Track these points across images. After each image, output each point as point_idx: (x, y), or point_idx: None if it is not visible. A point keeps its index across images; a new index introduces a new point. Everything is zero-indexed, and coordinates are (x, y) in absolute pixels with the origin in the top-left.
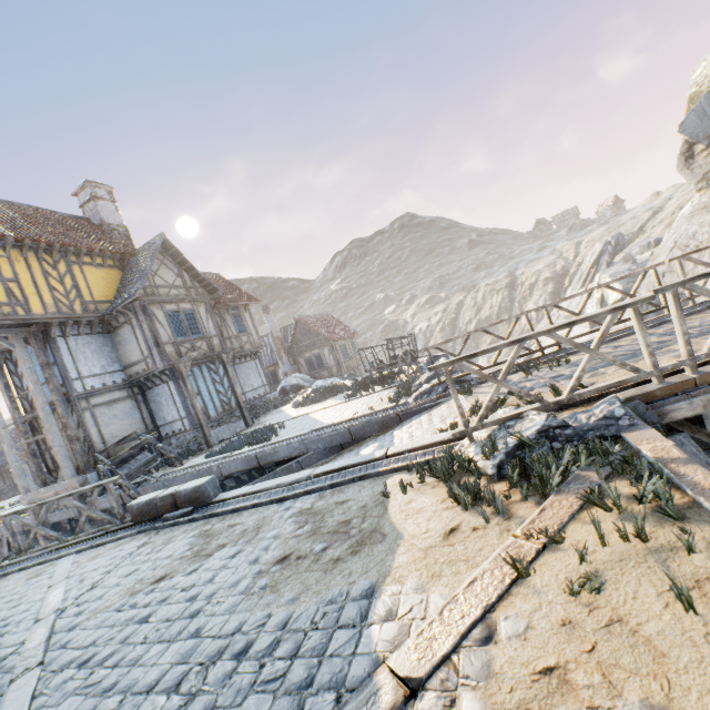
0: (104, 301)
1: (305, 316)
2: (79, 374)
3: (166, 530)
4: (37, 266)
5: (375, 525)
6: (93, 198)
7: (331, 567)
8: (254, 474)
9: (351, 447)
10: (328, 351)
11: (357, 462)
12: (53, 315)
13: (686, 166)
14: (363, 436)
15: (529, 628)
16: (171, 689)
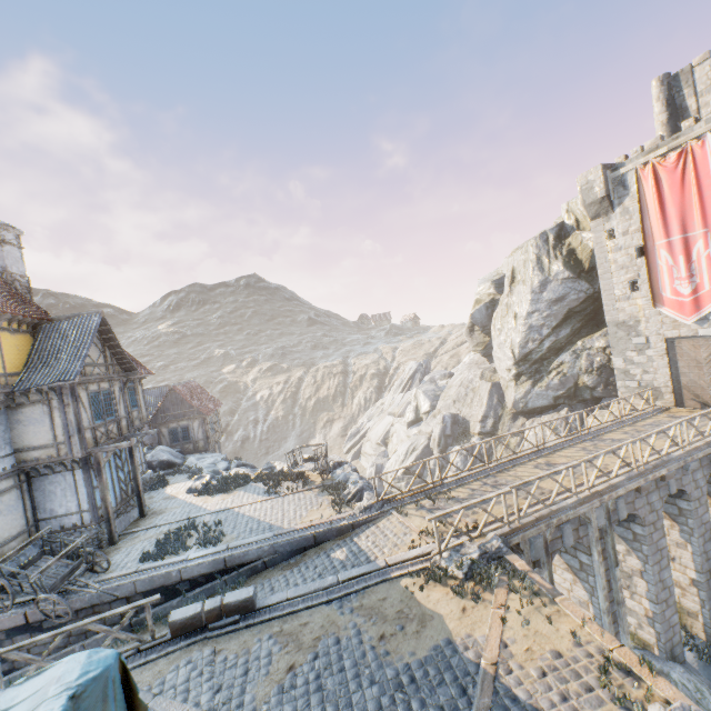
0: (15, 373)
1: (178, 384)
2: None
3: (226, 638)
4: None
5: (421, 611)
6: (1, 241)
7: (418, 635)
8: (217, 576)
9: (314, 549)
10: (199, 424)
11: (371, 570)
12: None
13: (469, 335)
14: (324, 540)
15: (516, 639)
16: (393, 703)
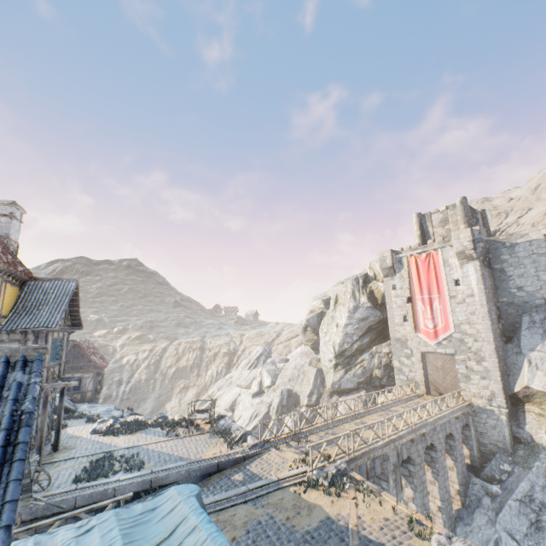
0: (5, 315)
1: (81, 340)
2: None
3: None
4: None
5: (307, 503)
6: (12, 216)
7: (309, 516)
8: (143, 494)
9: (216, 475)
10: (92, 376)
11: (269, 482)
12: None
13: (303, 333)
14: (224, 468)
15: (364, 514)
16: None
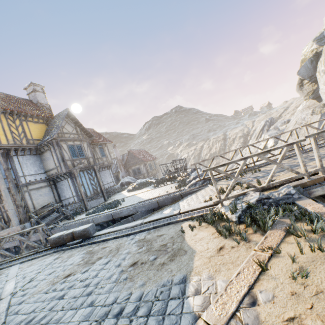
0: (37, 139)
1: (132, 150)
2: (23, 174)
3: (69, 251)
4: (5, 121)
5: (180, 246)
6: (34, 90)
7: (160, 267)
8: (110, 223)
9: (158, 210)
10: (143, 166)
11: (165, 216)
12: (12, 145)
13: (300, 89)
14: (164, 205)
15: (274, 297)
16: None
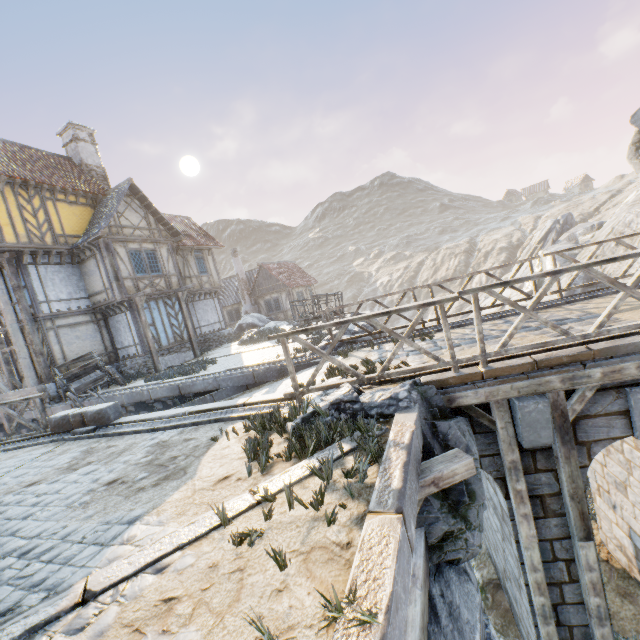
0: (74, 235)
1: (269, 263)
2: (46, 298)
3: (70, 443)
4: (12, 200)
5: (188, 464)
6: (75, 139)
7: (132, 494)
8: (176, 401)
9: (253, 388)
10: (286, 296)
11: (222, 406)
12: (25, 245)
13: (635, 156)
14: (264, 380)
15: (191, 565)
16: None
